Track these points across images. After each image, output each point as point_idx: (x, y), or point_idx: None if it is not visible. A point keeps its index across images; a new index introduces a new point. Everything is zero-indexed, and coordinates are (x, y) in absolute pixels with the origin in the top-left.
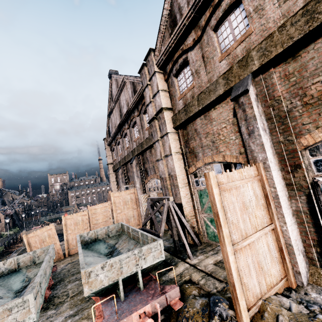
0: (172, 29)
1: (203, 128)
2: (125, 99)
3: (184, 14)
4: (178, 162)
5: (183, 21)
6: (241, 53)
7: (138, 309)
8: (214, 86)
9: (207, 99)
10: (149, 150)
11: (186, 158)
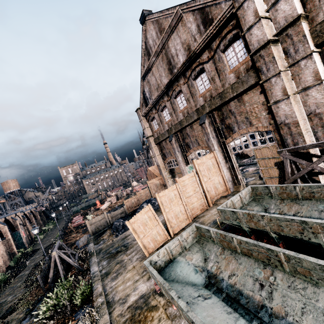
0: None
1: None
2: (179, 42)
3: None
4: None
5: None
6: None
7: None
8: None
9: None
10: (237, 99)
11: None
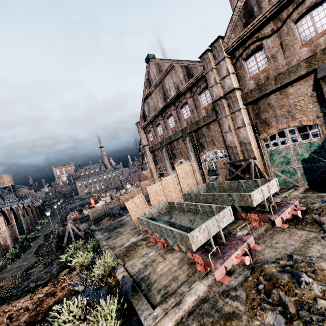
0: (247, 20)
1: (277, 102)
2: (172, 82)
3: (264, 7)
4: (250, 132)
5: (264, 14)
6: (324, 43)
7: (285, 210)
8: (295, 68)
9: (286, 79)
10: (206, 127)
11: (257, 127)
